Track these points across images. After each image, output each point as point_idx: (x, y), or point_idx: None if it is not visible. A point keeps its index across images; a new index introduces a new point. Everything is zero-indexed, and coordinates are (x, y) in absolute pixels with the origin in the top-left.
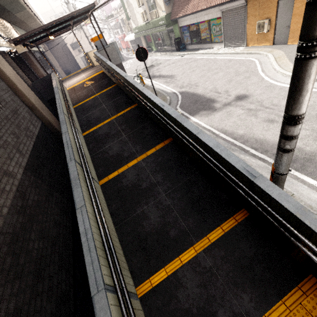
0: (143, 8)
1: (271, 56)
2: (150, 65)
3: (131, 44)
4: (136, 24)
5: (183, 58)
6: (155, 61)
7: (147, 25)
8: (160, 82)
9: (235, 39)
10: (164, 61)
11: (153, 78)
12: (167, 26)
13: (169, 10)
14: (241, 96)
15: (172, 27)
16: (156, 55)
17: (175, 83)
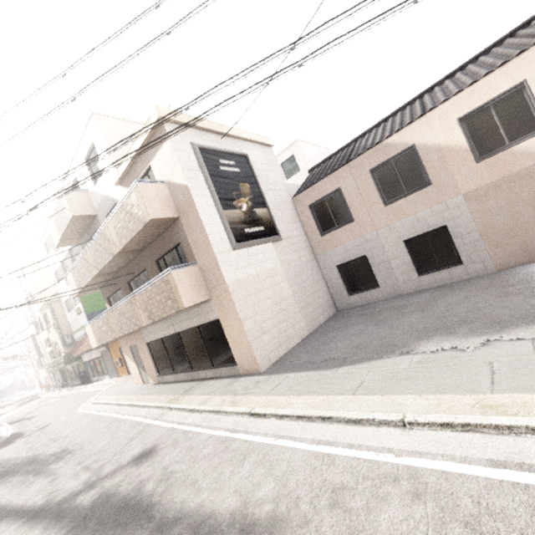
0: (51, 348)
1: (111, 386)
2: (40, 405)
3: (51, 379)
4: (48, 360)
5: (74, 393)
6: (50, 400)
7: (54, 362)
8: (13, 427)
9: (113, 372)
10: (57, 398)
11: (17, 422)
12: (66, 364)
13: (70, 350)
14: (46, 426)
15: (79, 363)
16: (62, 391)
17: (24, 424)
